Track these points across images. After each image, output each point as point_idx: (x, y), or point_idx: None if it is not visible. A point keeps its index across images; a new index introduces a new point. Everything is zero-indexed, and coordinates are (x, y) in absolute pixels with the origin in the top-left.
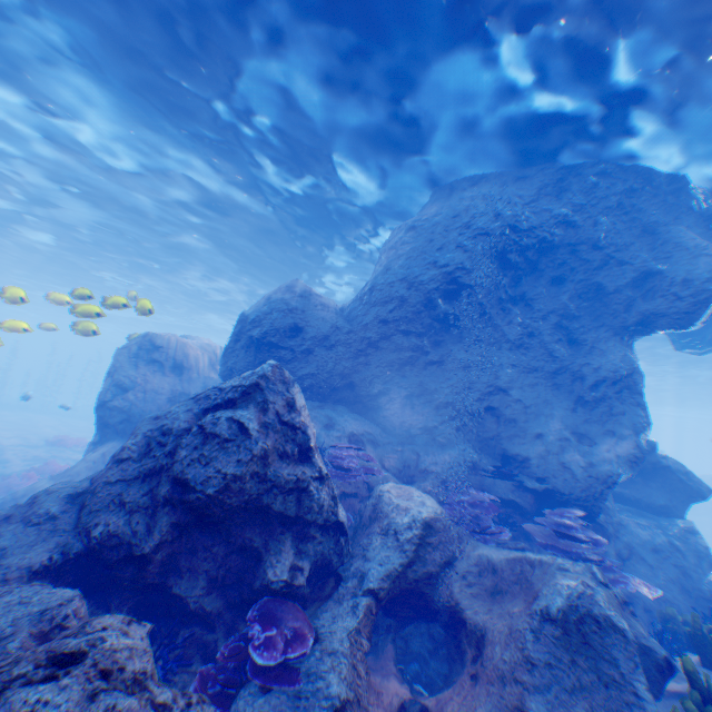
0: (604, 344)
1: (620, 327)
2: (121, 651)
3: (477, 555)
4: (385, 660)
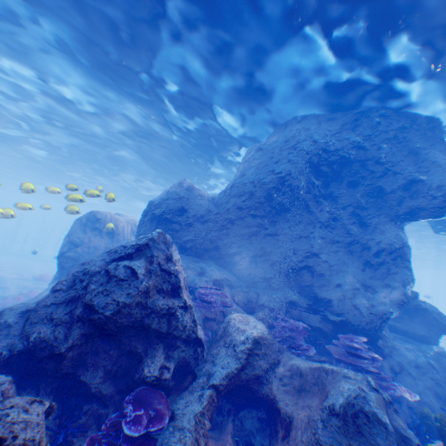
0: (384, 226)
1: (394, 215)
2: (19, 423)
3: (291, 364)
4: (225, 433)
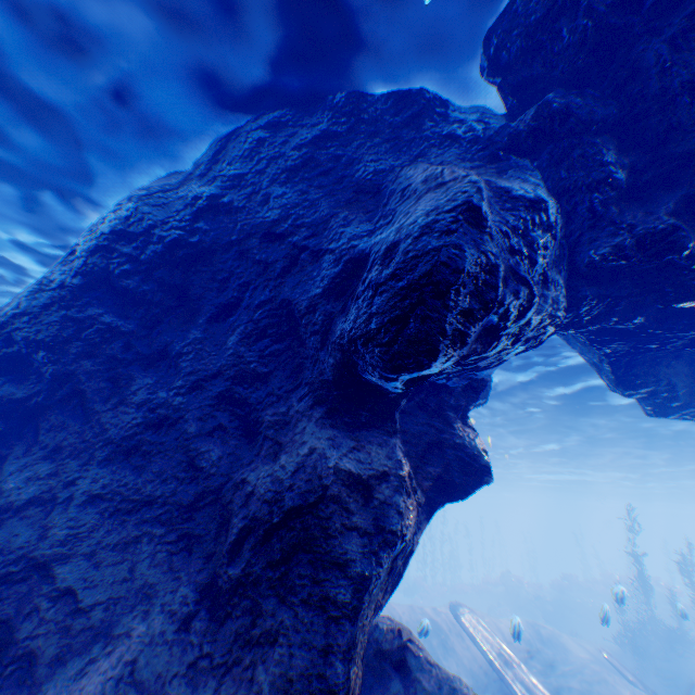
0: (293, 426)
1: (323, 383)
2: None
3: None
4: None
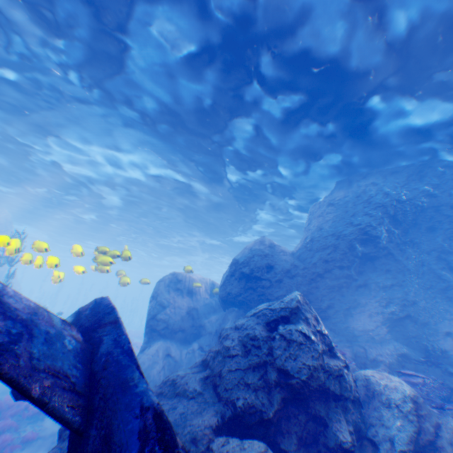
0: None
1: None
2: None
3: (452, 426)
4: None
